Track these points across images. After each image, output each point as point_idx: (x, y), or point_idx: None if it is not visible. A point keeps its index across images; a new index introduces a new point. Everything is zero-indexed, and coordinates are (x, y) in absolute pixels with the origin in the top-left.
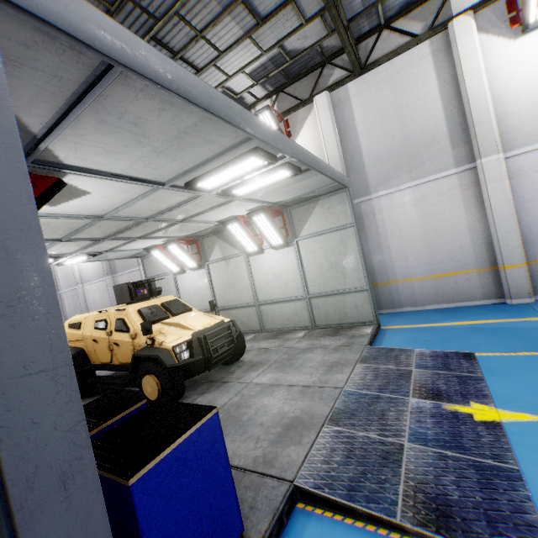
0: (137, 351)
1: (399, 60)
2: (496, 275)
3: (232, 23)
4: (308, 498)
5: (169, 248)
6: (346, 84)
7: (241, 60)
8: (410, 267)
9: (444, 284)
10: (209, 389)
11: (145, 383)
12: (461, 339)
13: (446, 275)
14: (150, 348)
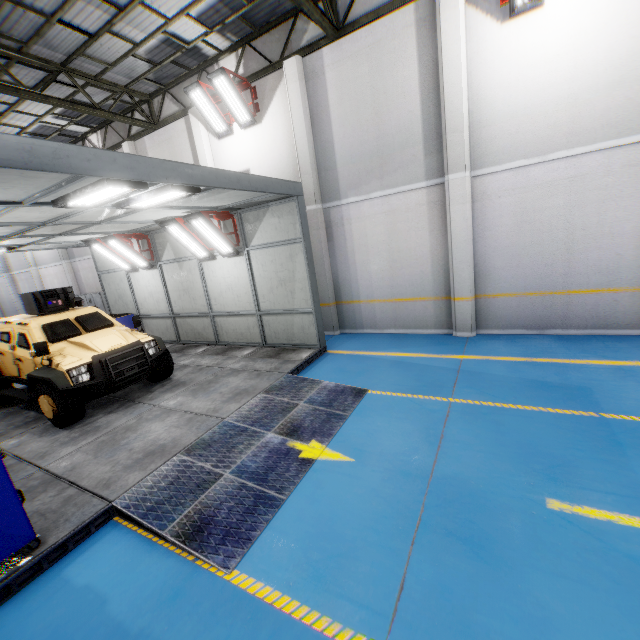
0: (33, 372)
1: (381, 27)
2: (449, 305)
3: None
4: (120, 514)
5: (110, 243)
6: (321, 49)
7: (179, 1)
8: (374, 288)
9: (403, 309)
10: (118, 409)
11: (42, 403)
12: (375, 373)
13: (406, 300)
14: (47, 369)
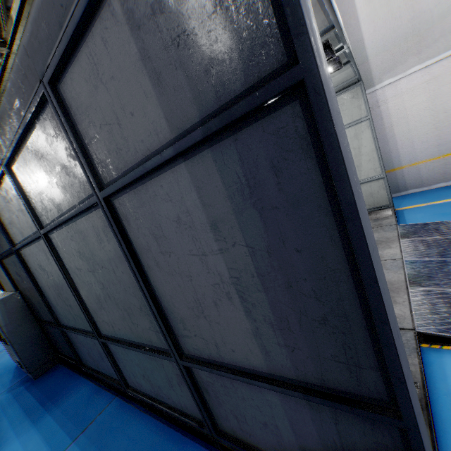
0: None
1: None
2: None
3: None
4: (432, 340)
5: None
6: None
7: None
8: (416, 152)
9: None
10: None
11: None
12: None
13: None
14: None
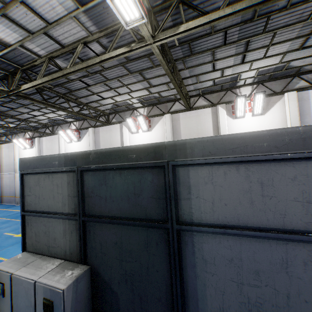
0: None
1: None
2: None
3: (288, 44)
4: None
5: None
6: (307, 90)
7: (264, 64)
8: None
9: None
10: None
11: None
12: None
13: None
14: None
